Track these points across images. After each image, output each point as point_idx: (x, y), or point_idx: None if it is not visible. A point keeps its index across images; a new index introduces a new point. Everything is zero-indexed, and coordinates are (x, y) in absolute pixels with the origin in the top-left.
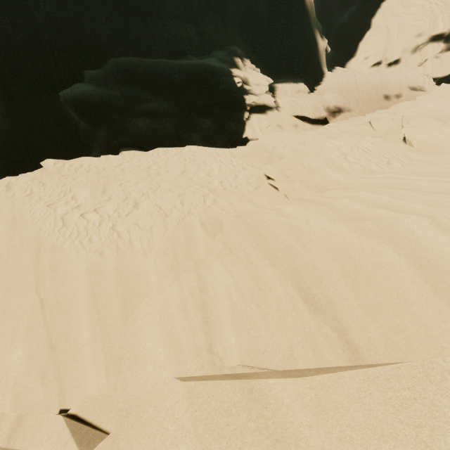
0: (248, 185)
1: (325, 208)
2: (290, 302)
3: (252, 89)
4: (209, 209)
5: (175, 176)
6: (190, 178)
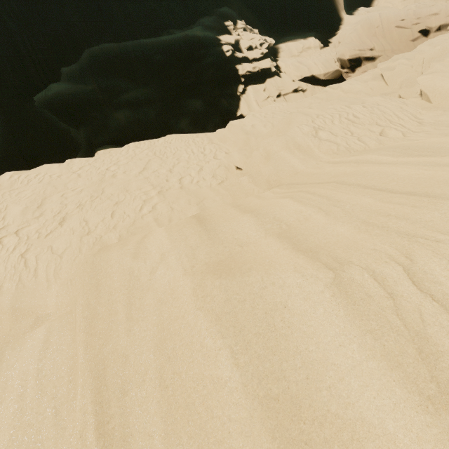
0: (213, 179)
1: (203, 237)
2: (82, 422)
3: (246, 56)
4: (140, 220)
5: (129, 177)
6: (146, 177)
